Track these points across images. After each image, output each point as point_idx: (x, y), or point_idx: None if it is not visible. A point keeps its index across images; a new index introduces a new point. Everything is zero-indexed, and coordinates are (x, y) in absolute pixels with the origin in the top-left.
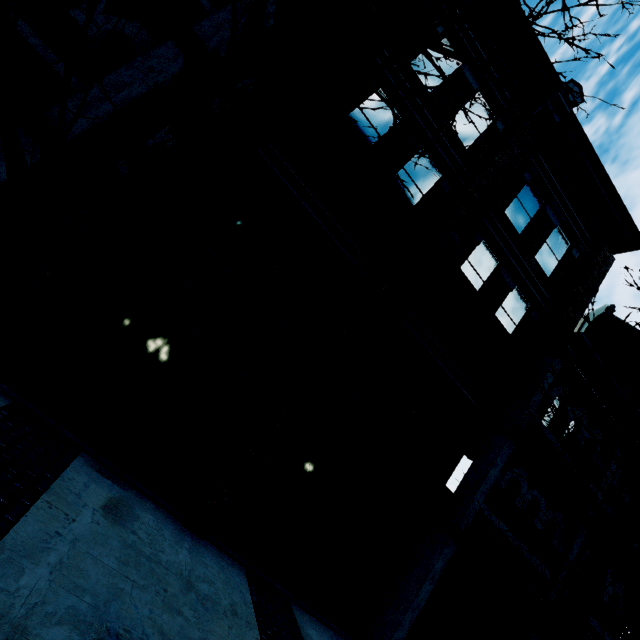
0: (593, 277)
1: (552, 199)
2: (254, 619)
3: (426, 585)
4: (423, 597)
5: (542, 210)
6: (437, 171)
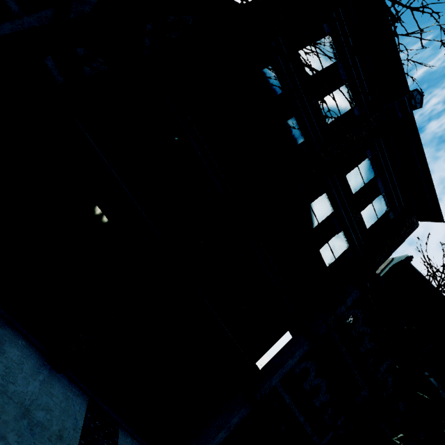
0: (400, 235)
1: (383, 173)
2: (77, 442)
3: (222, 433)
4: (218, 441)
5: (374, 180)
6: (301, 136)
